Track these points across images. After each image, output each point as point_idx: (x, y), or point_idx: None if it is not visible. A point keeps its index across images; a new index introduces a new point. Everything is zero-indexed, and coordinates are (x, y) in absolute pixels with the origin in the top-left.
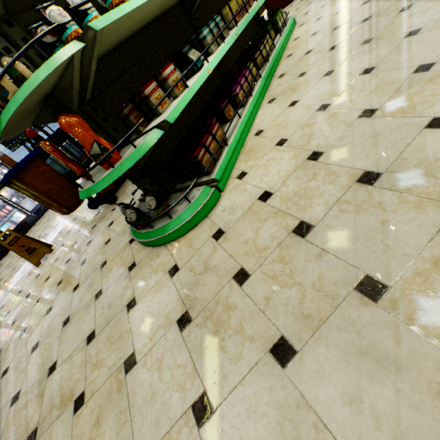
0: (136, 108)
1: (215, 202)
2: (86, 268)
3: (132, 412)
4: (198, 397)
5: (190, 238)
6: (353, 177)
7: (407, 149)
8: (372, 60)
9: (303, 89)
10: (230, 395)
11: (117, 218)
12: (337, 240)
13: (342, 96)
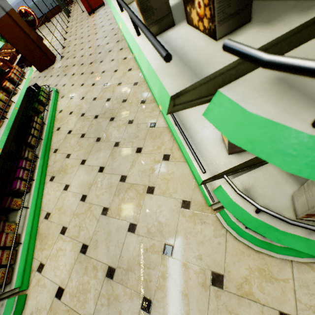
0: None
1: (23, 305)
2: None
3: None
4: None
5: None
6: (104, 272)
7: (123, 248)
8: (103, 160)
9: (71, 172)
10: None
11: None
12: None
13: (92, 190)
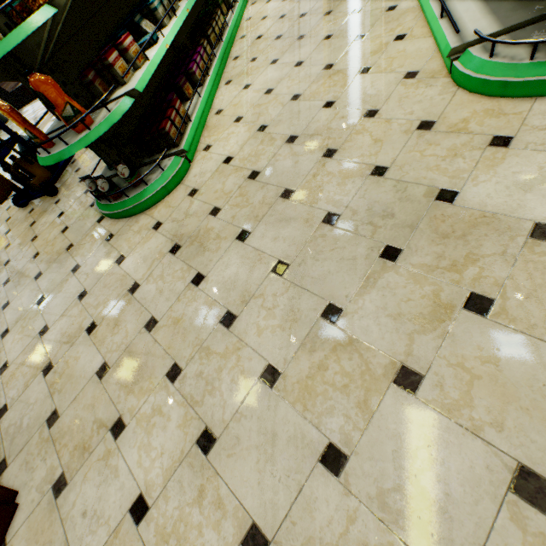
0: (99, 76)
1: (186, 171)
2: (44, 258)
3: (146, 306)
4: (195, 276)
5: (167, 201)
6: (284, 140)
7: (312, 121)
8: (303, 56)
9: (255, 74)
10: (215, 266)
11: (68, 208)
12: (273, 177)
13: (282, 83)
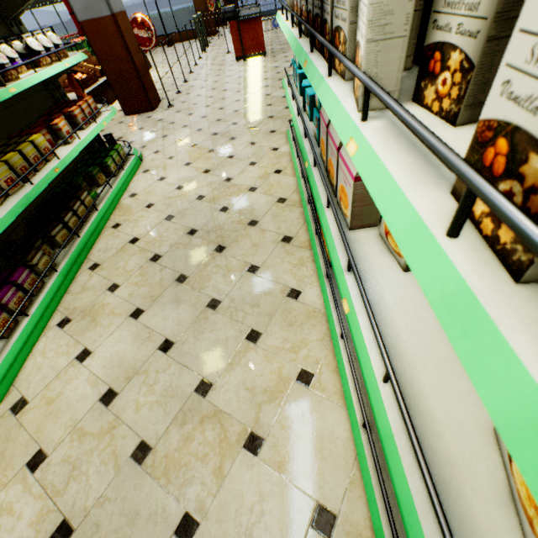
0: None
1: None
2: None
3: None
4: None
5: None
6: None
7: None
8: (176, 326)
9: (105, 325)
10: None
11: None
12: None
13: (133, 385)
